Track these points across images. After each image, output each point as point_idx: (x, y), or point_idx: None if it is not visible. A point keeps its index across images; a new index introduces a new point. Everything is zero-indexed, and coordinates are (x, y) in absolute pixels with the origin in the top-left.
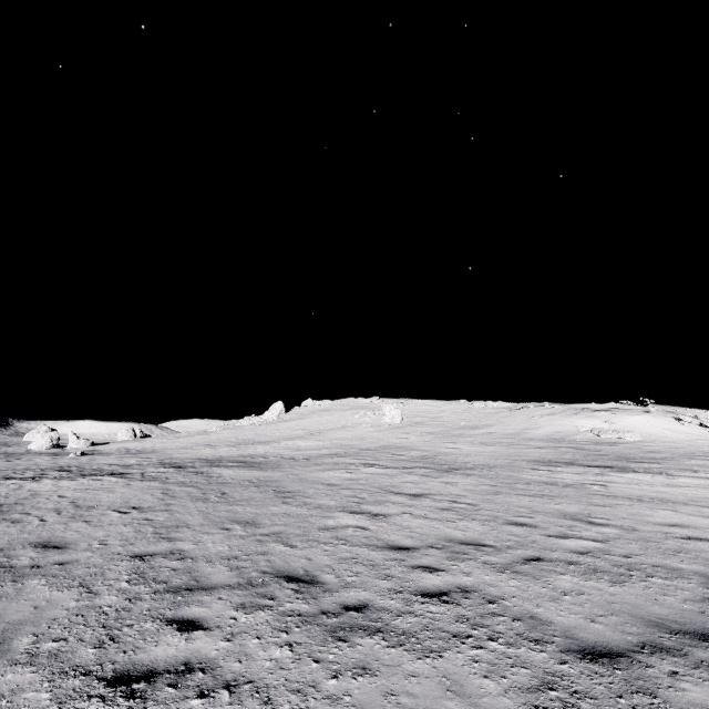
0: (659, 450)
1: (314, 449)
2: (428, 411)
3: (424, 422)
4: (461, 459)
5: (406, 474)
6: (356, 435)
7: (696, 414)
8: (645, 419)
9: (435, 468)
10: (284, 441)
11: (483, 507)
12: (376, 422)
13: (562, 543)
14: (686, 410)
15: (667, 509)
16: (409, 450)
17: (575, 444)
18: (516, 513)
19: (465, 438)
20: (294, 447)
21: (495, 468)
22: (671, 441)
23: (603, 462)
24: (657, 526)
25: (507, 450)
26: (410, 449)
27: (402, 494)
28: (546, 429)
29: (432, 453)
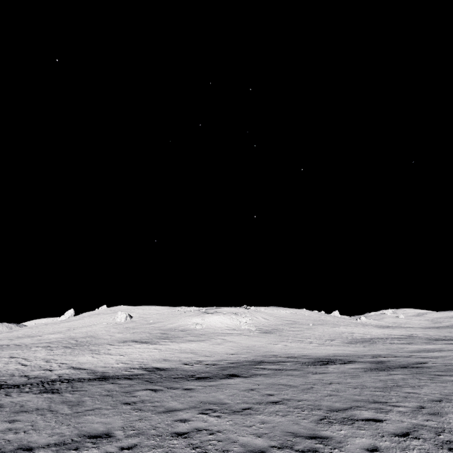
0: (196, 333)
1: (49, 339)
2: (149, 313)
3: (136, 321)
4: (96, 341)
5: (44, 350)
6: (89, 330)
7: (243, 314)
8: (218, 317)
9: (68, 346)
10: (46, 335)
11: (27, 359)
12: (112, 321)
13: (12, 367)
14: (250, 311)
15: (94, 356)
16: (90, 338)
17: (170, 331)
18: (32, 360)
19: (135, 329)
20: (43, 338)
21: (95, 345)
22: (213, 328)
23: (150, 340)
24: (64, 361)
25: (132, 336)
26: (92, 337)
27: (12, 357)
28: (177, 323)
29: (94, 339)
